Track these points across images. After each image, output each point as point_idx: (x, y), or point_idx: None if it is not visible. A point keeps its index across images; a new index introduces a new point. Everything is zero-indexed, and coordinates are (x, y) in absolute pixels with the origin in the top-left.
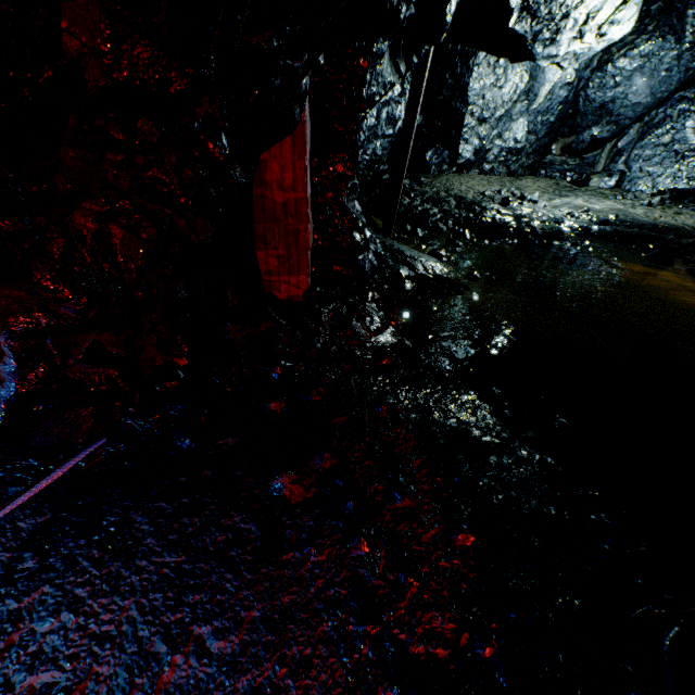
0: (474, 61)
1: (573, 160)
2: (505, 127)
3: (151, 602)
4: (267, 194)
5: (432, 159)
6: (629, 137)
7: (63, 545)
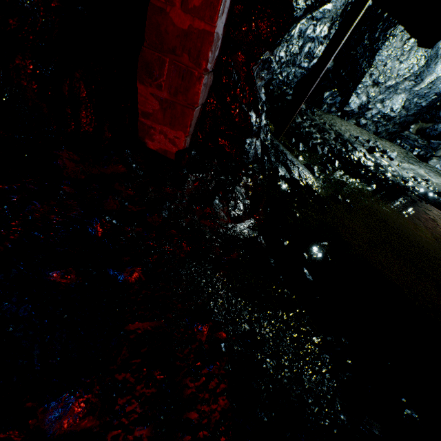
0: (392, 31)
1: (423, 141)
2: (389, 96)
3: None
4: (167, 10)
5: (327, 98)
6: None
7: None
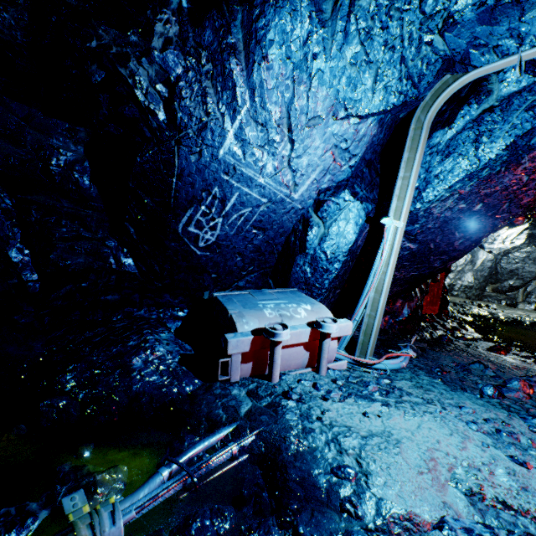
0: None
1: (501, 295)
2: (461, 275)
3: (487, 359)
4: None
5: None
6: (532, 286)
7: (442, 349)
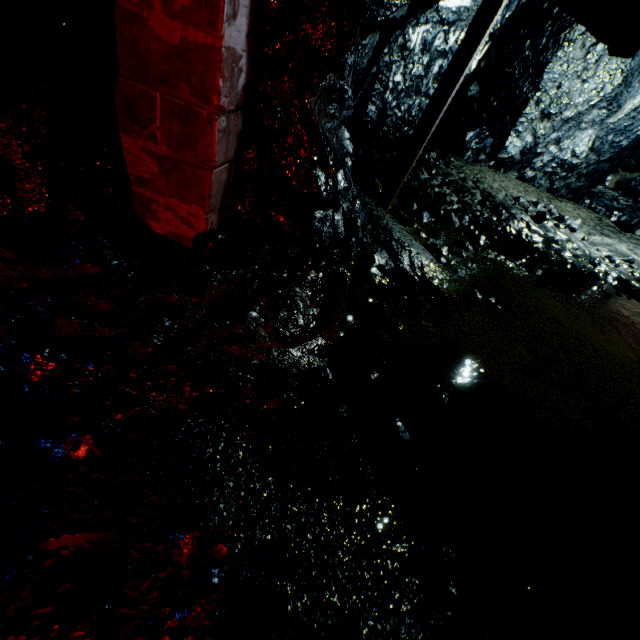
0: (567, 34)
1: (626, 199)
2: (568, 133)
3: None
4: (144, 16)
5: (472, 141)
6: None
7: None
